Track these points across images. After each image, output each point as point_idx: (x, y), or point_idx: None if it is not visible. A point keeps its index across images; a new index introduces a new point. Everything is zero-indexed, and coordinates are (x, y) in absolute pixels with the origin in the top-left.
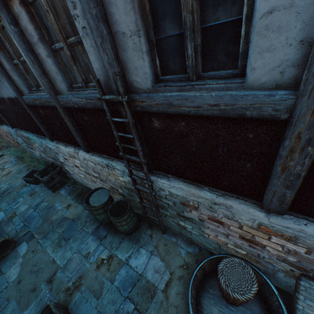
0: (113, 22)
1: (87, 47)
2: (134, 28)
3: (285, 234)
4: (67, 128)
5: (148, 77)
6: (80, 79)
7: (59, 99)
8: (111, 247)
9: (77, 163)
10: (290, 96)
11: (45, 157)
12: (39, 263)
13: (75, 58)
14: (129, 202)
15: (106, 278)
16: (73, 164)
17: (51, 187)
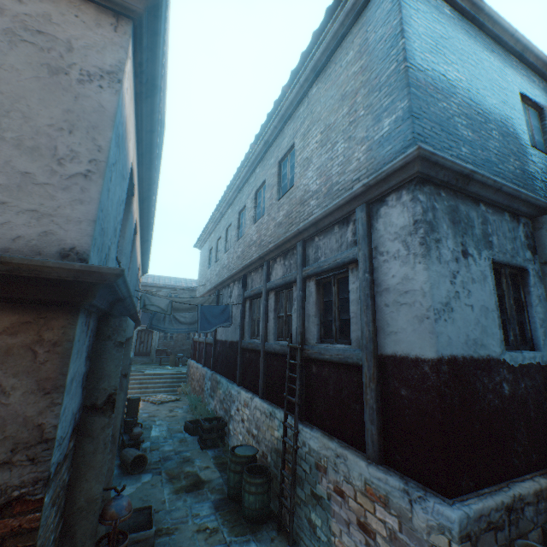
0: (307, 309)
1: (294, 317)
2: (314, 313)
3: (381, 493)
4: (258, 372)
5: (315, 337)
6: (284, 333)
7: (265, 345)
8: (222, 521)
9: (246, 414)
10: (360, 351)
11: (217, 410)
12: (151, 495)
13: (287, 322)
14: (271, 484)
15: (199, 544)
16: (241, 417)
17: (203, 440)
